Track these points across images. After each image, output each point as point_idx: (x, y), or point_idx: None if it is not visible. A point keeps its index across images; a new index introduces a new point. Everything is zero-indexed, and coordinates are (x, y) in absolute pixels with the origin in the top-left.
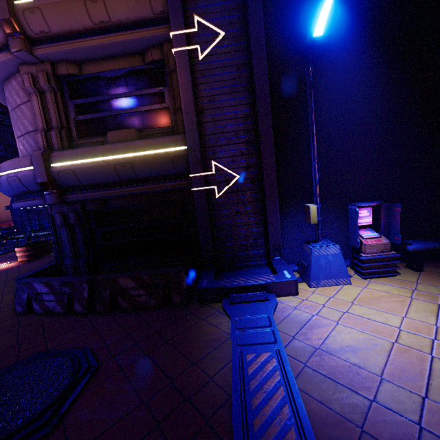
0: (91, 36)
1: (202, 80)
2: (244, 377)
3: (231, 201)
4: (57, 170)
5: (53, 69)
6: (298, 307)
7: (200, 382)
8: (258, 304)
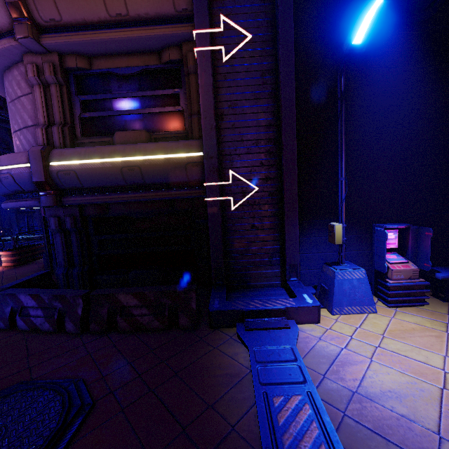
0: (106, 29)
1: (224, 84)
2: (274, 429)
3: (246, 215)
4: (56, 170)
5: (60, 61)
6: (323, 338)
7: (220, 432)
8: (277, 333)
